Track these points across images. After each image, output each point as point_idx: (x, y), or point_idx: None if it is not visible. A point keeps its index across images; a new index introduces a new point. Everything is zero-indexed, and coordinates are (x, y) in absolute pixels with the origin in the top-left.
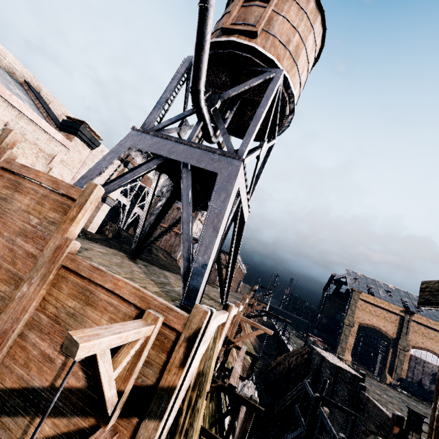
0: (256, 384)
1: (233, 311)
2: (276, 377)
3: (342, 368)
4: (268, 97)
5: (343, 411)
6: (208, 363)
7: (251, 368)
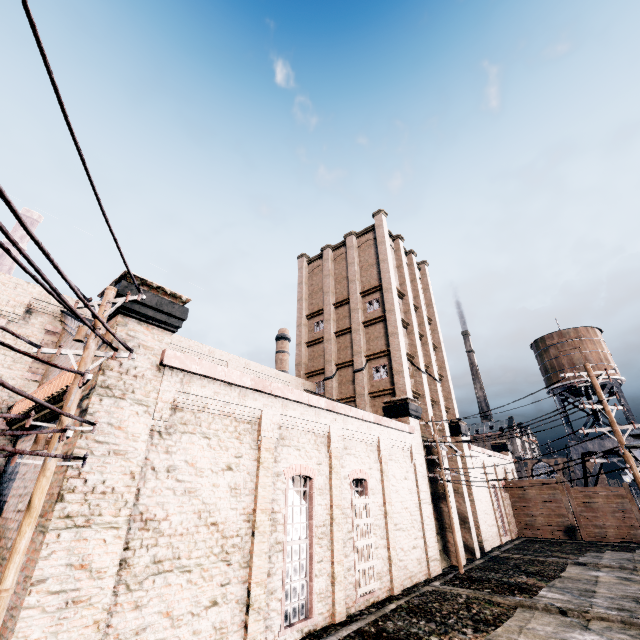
0: None
1: None
2: None
3: None
4: (623, 397)
5: None
6: None
7: None
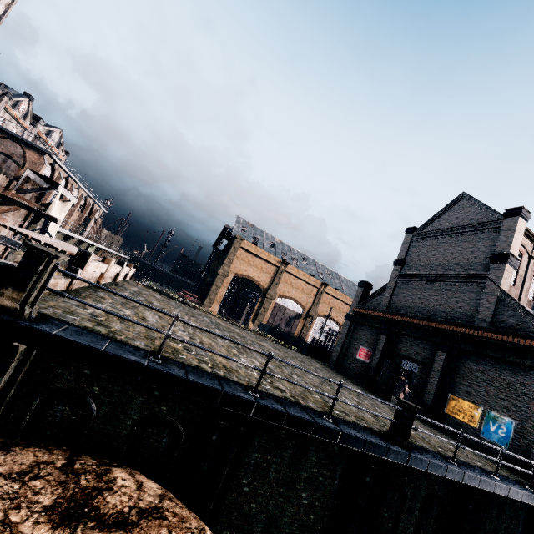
0: None
1: None
2: None
3: (18, 231)
4: None
5: None
6: None
7: None
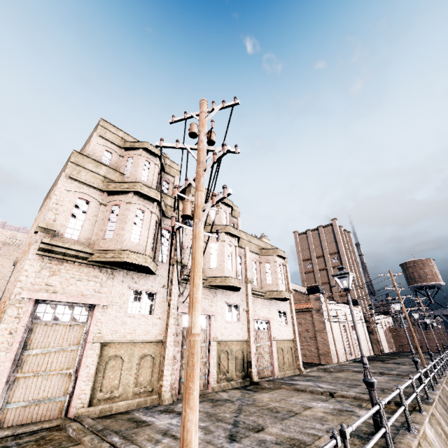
0: None
1: None
2: None
3: None
4: (442, 292)
5: None
6: None
7: None
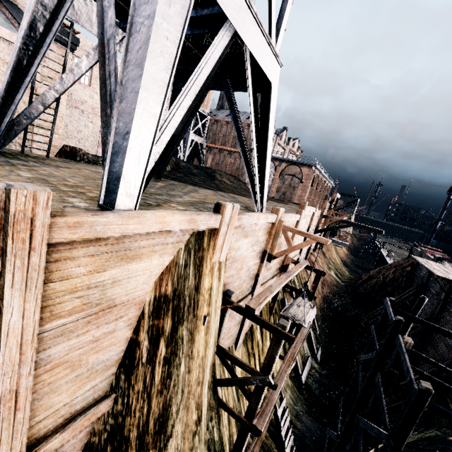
0: (341, 297)
1: (250, 216)
2: (367, 291)
3: None
4: None
5: (449, 337)
6: (184, 284)
7: (314, 284)
